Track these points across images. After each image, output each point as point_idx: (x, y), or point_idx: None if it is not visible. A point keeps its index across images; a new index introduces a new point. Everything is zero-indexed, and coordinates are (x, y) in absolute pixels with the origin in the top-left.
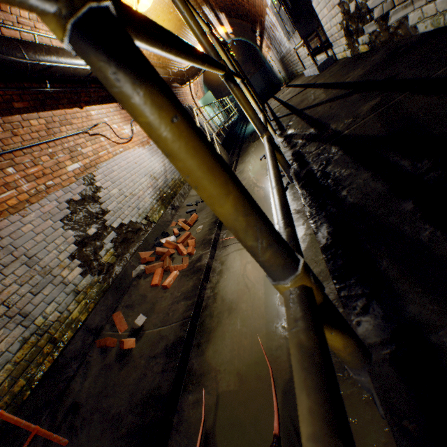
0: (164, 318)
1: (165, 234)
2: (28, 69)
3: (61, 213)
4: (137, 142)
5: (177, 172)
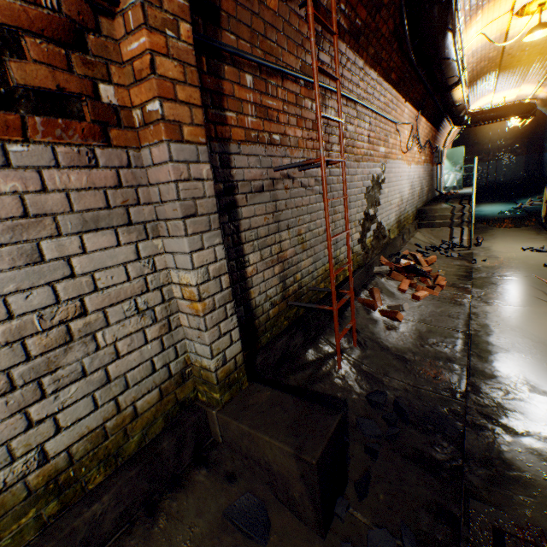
0: (425, 319)
1: (404, 255)
2: (442, 54)
3: (367, 182)
4: (407, 158)
5: (411, 208)
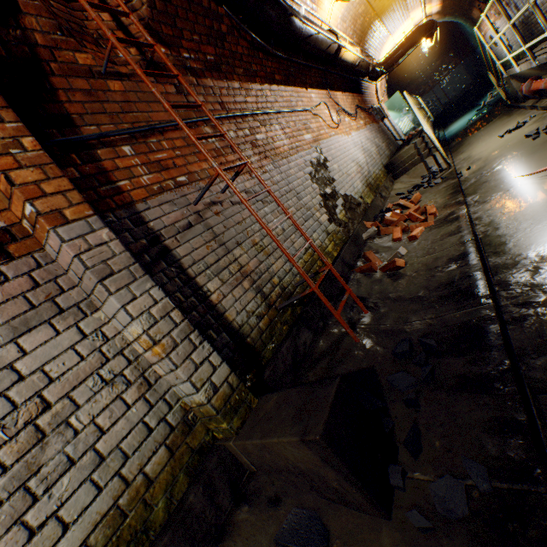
0: (428, 251)
1: (387, 209)
2: (301, 35)
3: (307, 169)
4: (342, 131)
5: (376, 167)
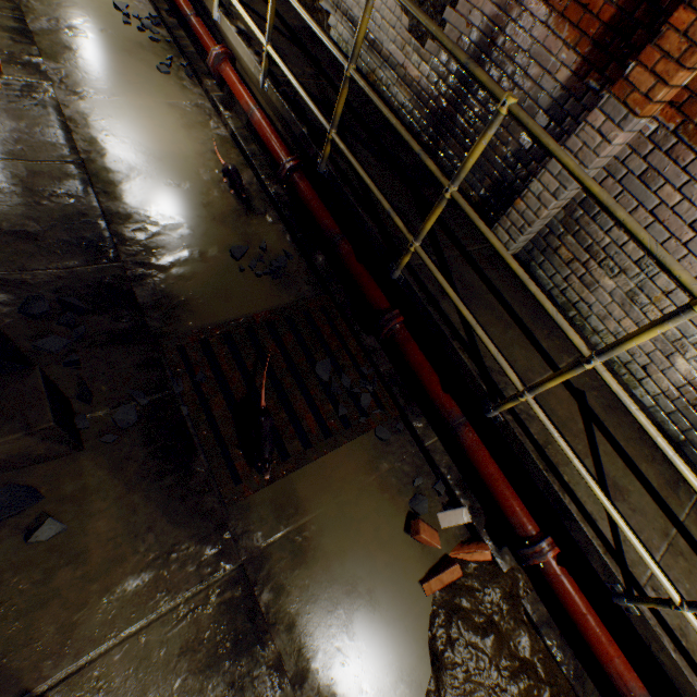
0: (16, 152)
1: None
2: None
3: None
4: None
5: None
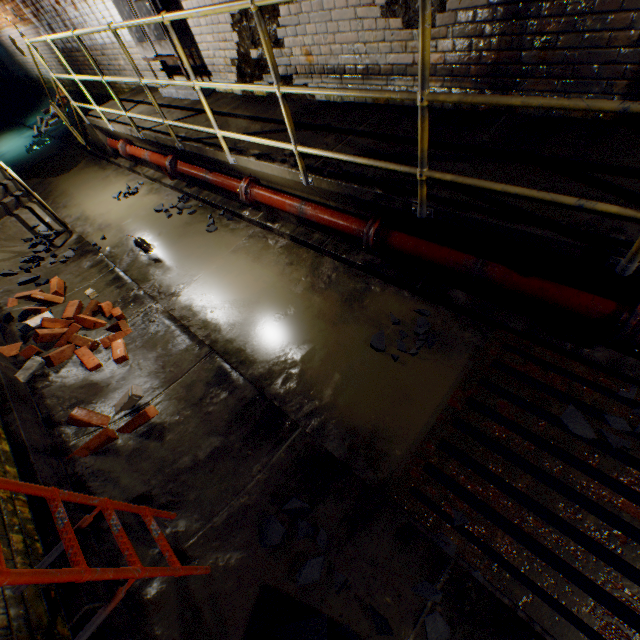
0: (168, 377)
1: (25, 313)
2: None
3: None
4: None
5: None
